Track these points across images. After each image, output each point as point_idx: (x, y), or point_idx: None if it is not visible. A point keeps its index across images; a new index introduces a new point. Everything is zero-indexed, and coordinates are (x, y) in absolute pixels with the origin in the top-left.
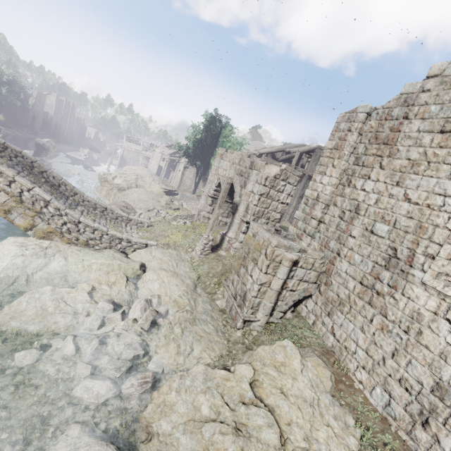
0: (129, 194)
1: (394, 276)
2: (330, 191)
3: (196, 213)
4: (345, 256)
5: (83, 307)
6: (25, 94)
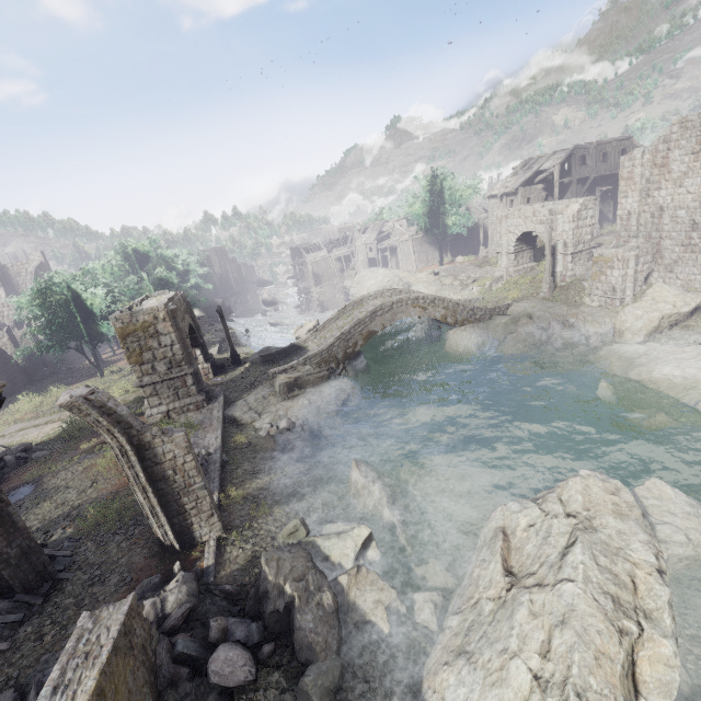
0: None
1: (698, 233)
2: (637, 206)
3: (505, 273)
4: (665, 237)
5: (530, 335)
6: None
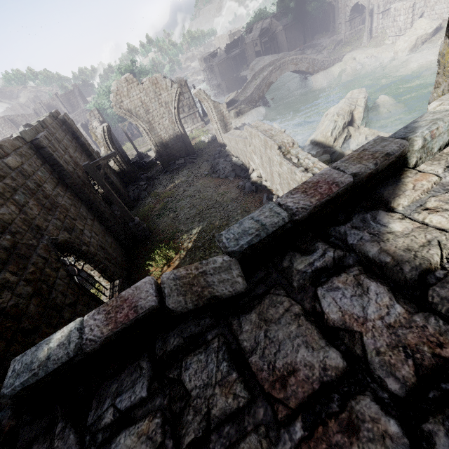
0: None
1: None
2: None
3: (343, 37)
4: None
5: (353, 68)
6: None
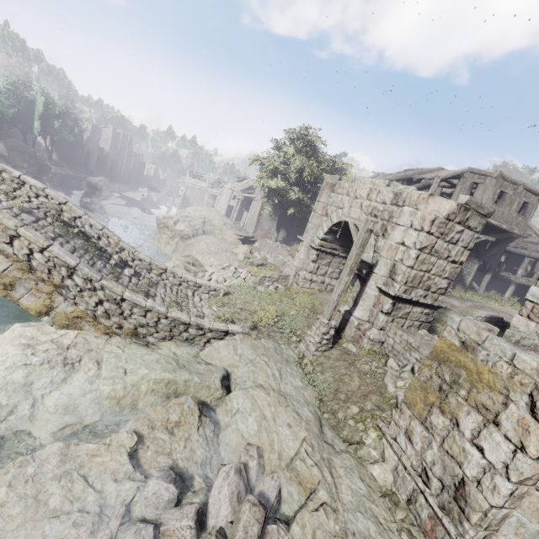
0: (194, 243)
1: None
2: None
3: (293, 273)
4: None
5: (118, 493)
6: (78, 127)
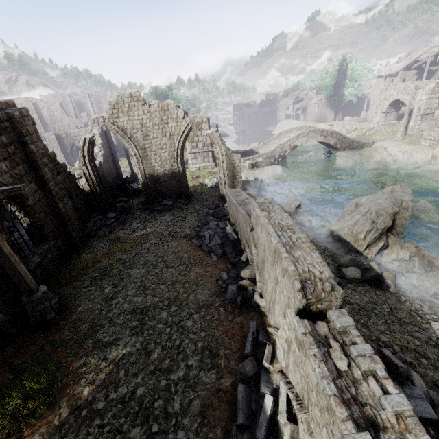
0: None
1: None
2: None
3: (376, 125)
4: None
5: (383, 157)
6: None
